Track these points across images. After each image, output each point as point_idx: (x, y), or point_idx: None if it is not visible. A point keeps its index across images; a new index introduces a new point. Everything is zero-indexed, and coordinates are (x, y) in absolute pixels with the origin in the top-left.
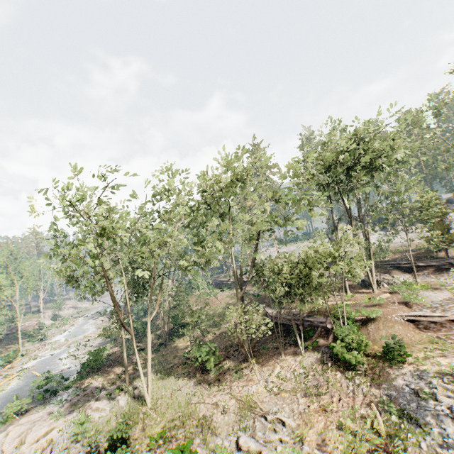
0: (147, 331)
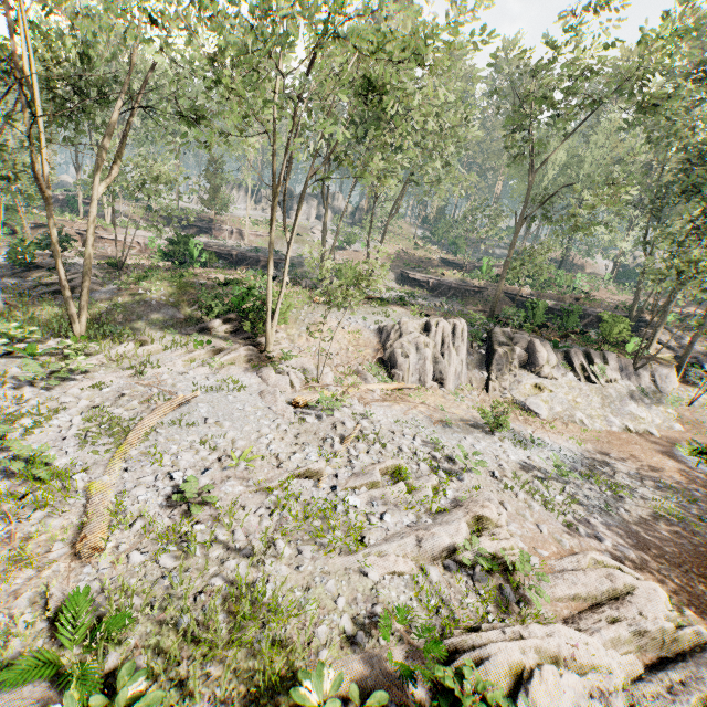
0: None
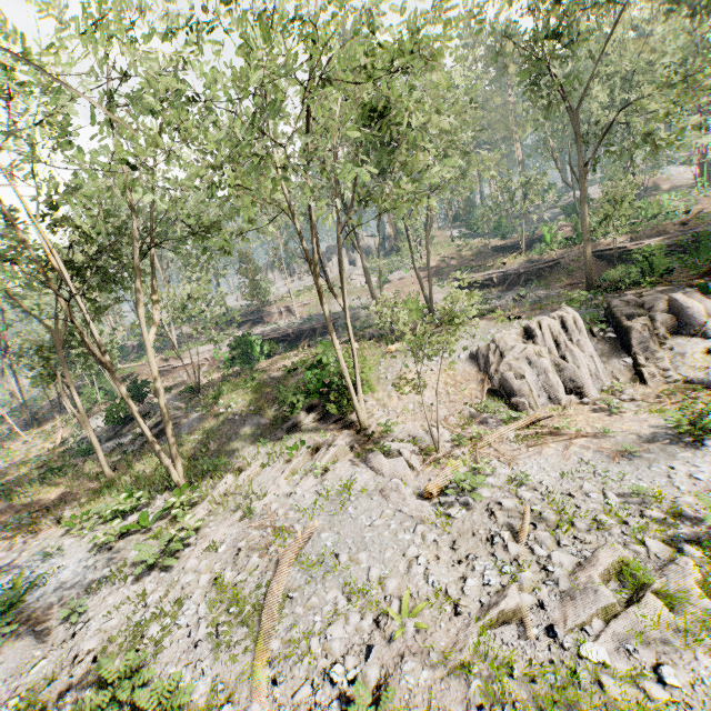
0: None
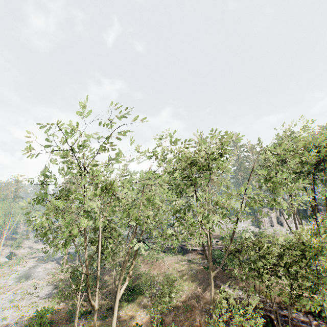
0: (114, 309)
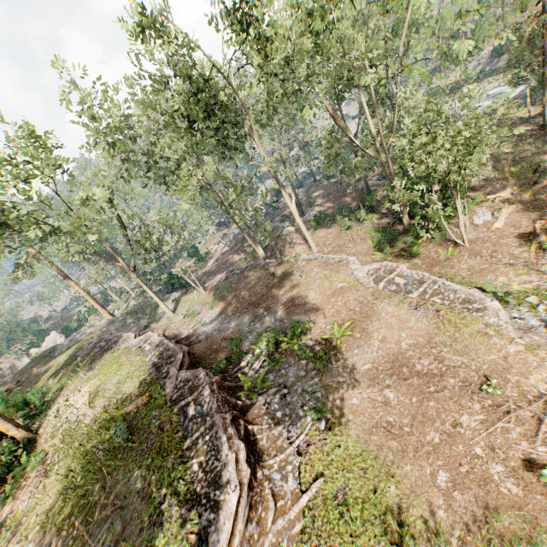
0: None
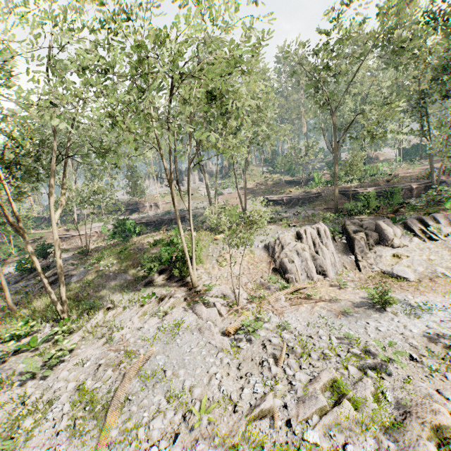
0: None
